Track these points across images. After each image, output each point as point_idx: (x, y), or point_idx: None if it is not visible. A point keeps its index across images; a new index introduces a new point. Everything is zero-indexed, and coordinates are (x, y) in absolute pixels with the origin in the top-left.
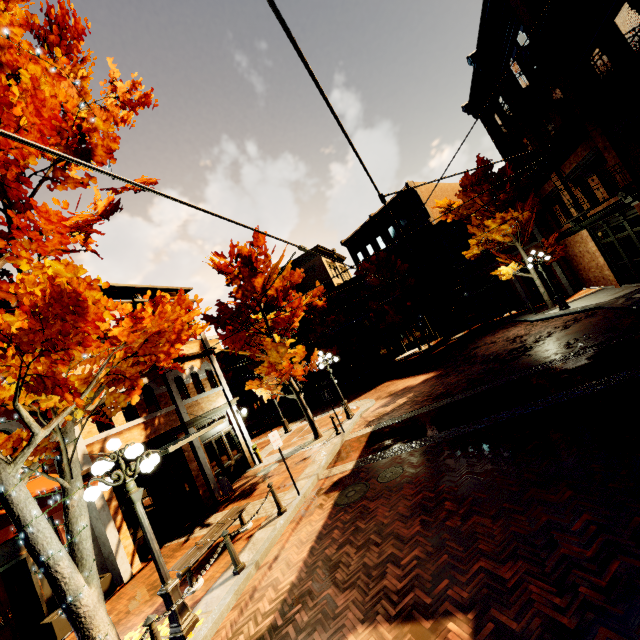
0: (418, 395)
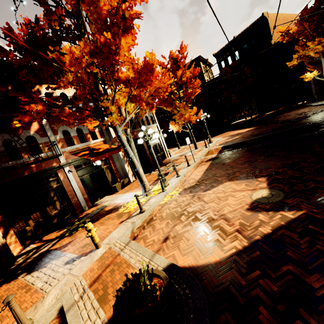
0: (245, 135)
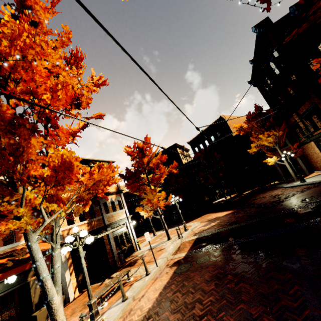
0: (222, 221)
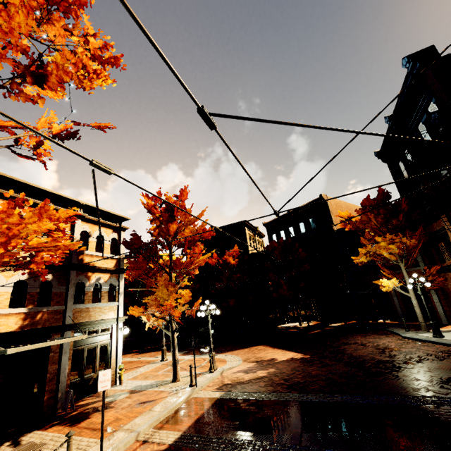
0: (277, 374)
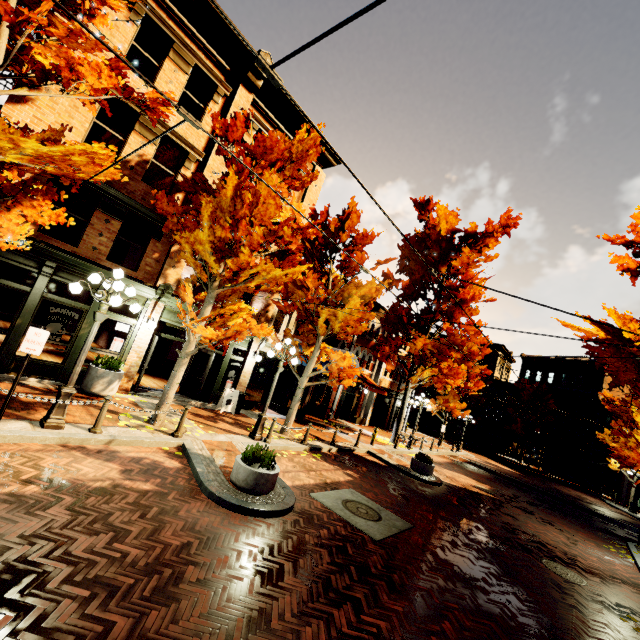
0: (502, 470)
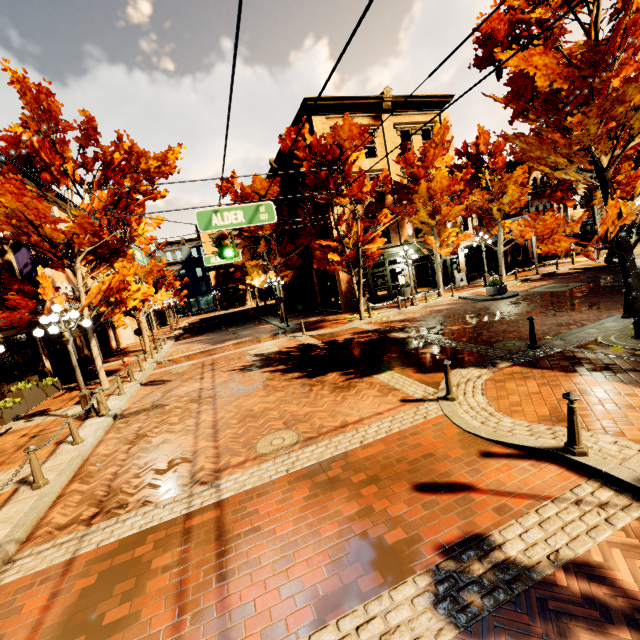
0: None
